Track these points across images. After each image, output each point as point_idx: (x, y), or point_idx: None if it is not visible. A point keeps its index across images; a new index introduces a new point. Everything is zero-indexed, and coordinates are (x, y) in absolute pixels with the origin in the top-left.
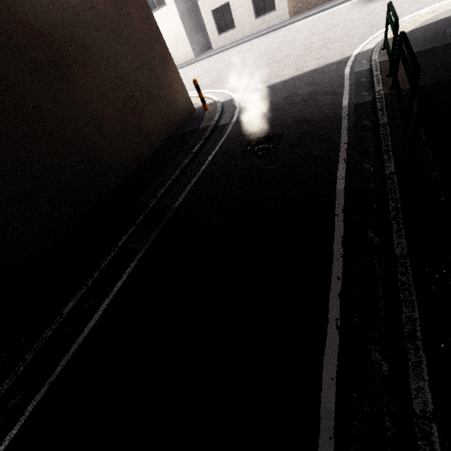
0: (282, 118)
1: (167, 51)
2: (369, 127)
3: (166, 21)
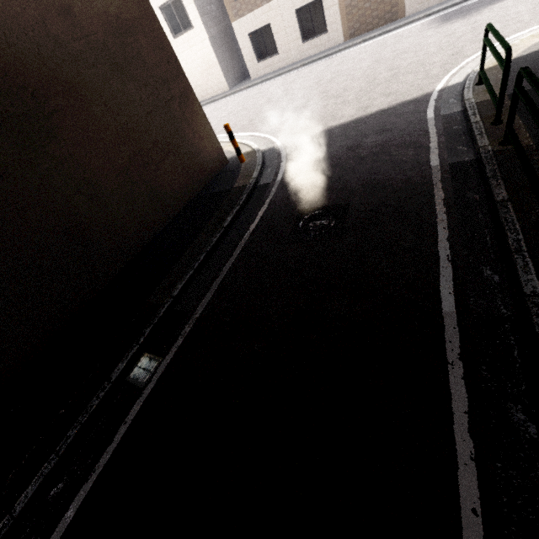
0: (345, 179)
1: (189, 89)
2: (478, 203)
3: (194, 47)
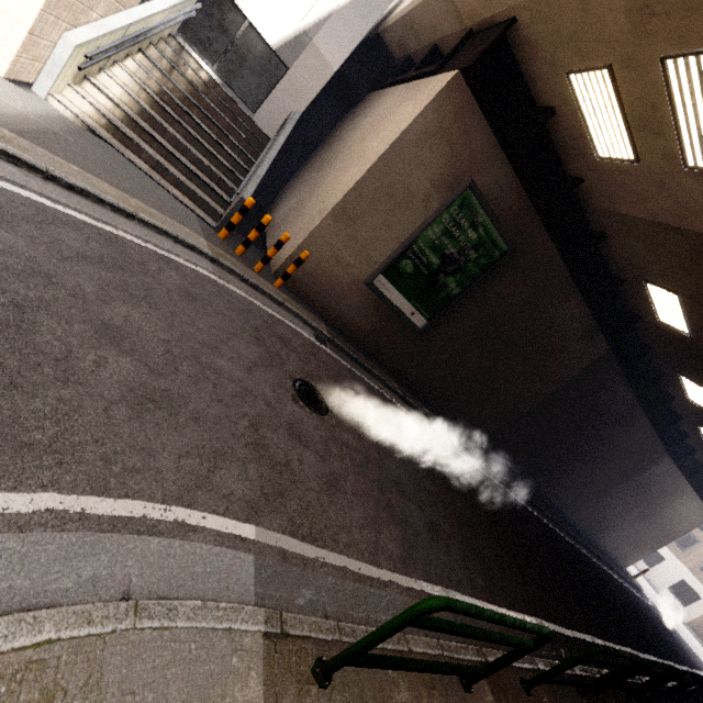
0: (676, 638)
1: (654, 551)
2: None
3: None
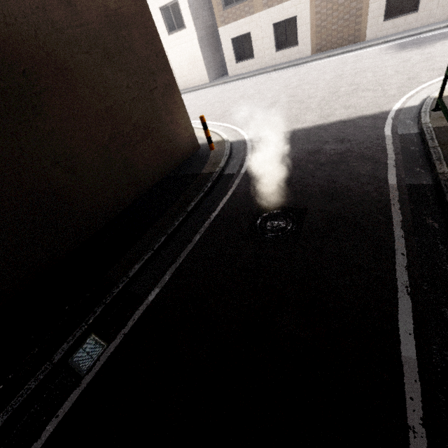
0: (304, 182)
1: (173, 81)
2: (438, 233)
3: (184, 44)
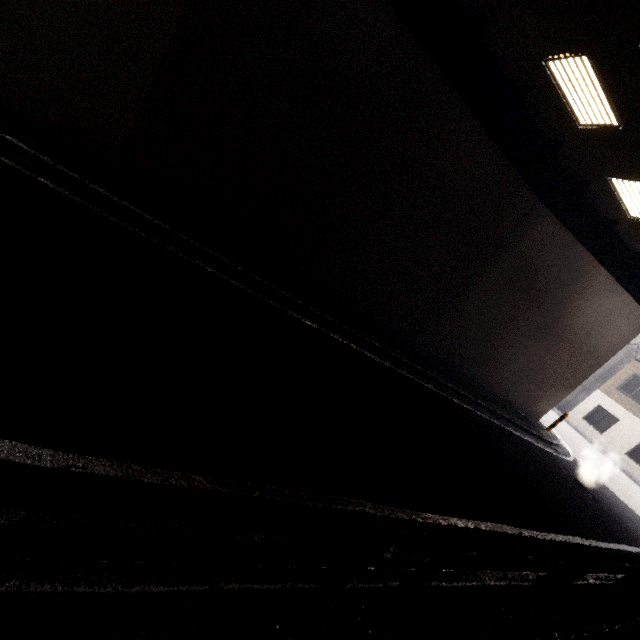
0: (604, 500)
1: (574, 388)
2: None
3: None
